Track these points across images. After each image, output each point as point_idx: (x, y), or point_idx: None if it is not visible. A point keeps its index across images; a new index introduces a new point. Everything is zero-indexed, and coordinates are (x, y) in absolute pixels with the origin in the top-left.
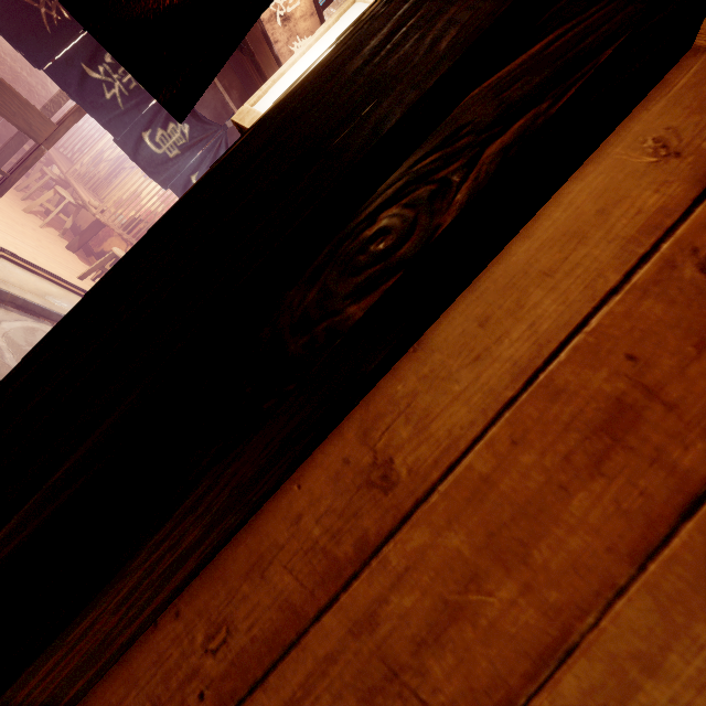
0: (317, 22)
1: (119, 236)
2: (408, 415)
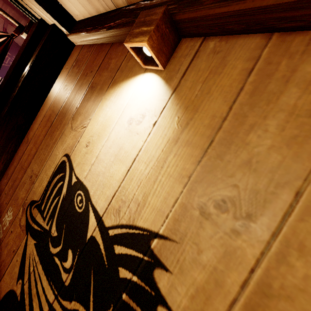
0: None
1: None
2: (32, 130)
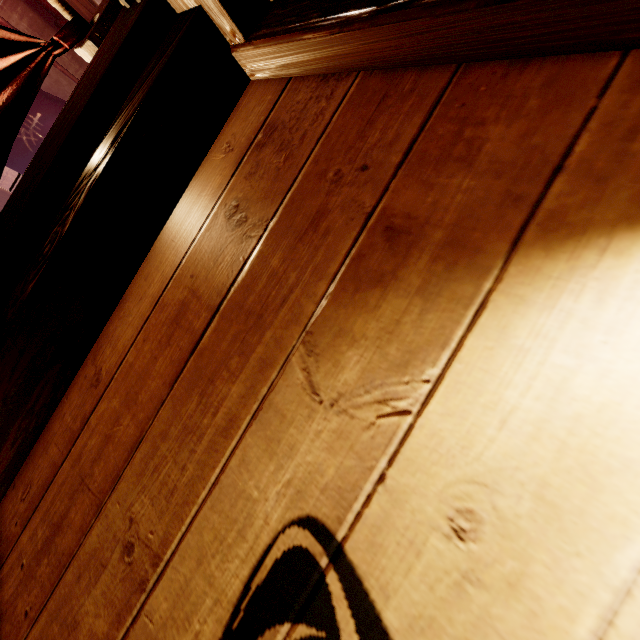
0: None
1: None
2: (111, 342)
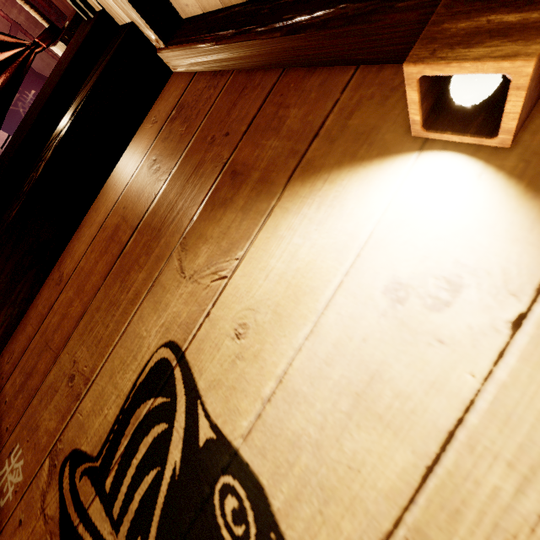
0: None
1: None
2: (71, 254)
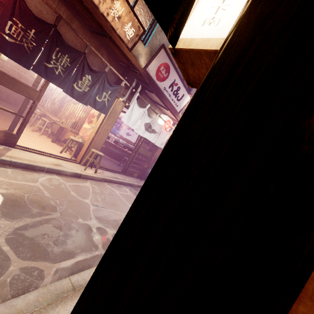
0: (132, 15)
1: (70, 131)
2: None
